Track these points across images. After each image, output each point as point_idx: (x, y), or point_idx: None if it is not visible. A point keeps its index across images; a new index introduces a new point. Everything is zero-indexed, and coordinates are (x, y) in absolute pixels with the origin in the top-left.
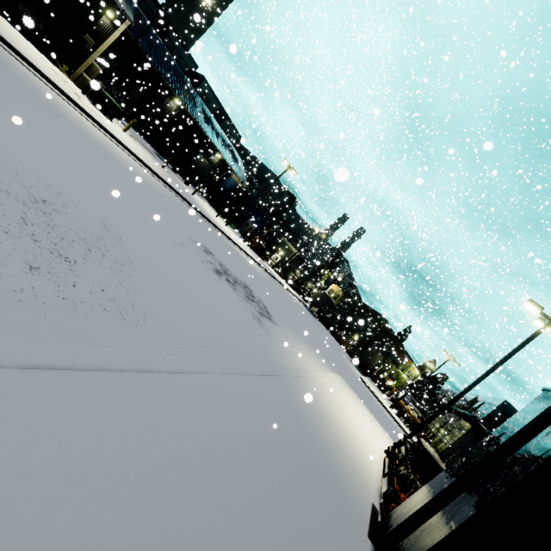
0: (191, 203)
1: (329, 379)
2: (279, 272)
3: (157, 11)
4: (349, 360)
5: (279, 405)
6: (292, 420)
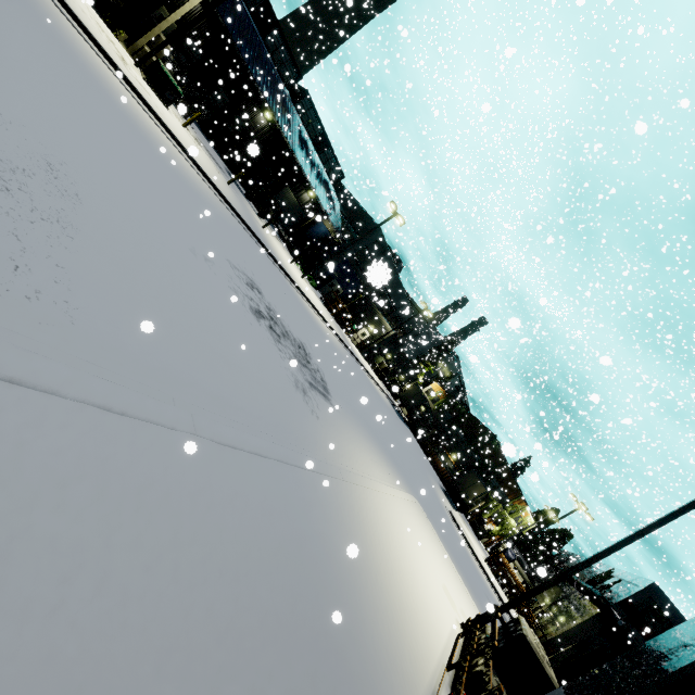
0: (255, 232)
1: (396, 498)
2: (364, 353)
3: (261, 1)
4: (439, 485)
5: (273, 510)
6: (291, 541)
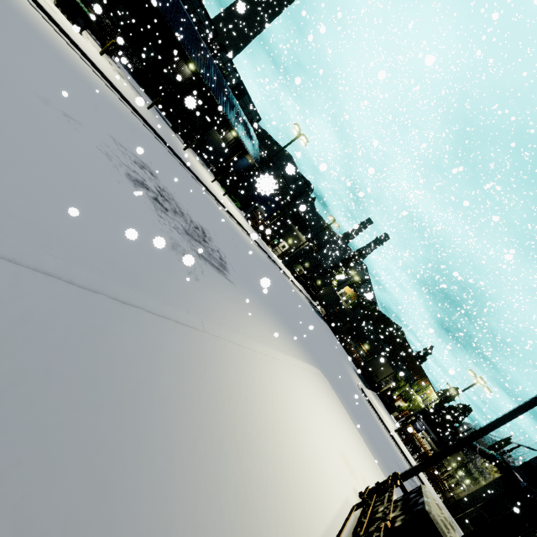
0: (169, 145)
1: (291, 366)
2: (284, 261)
3: None
4: (353, 368)
5: None
6: None
